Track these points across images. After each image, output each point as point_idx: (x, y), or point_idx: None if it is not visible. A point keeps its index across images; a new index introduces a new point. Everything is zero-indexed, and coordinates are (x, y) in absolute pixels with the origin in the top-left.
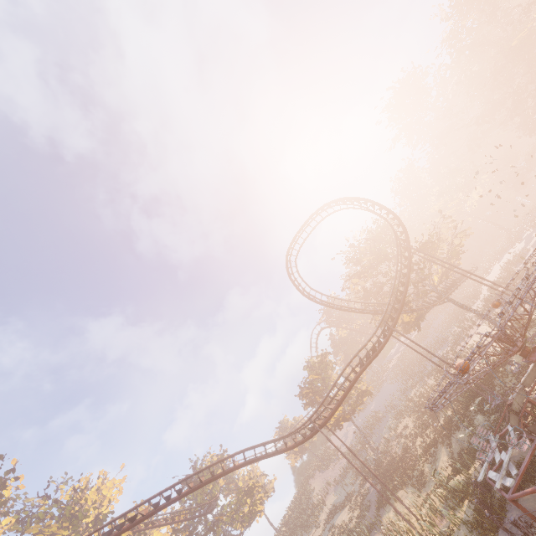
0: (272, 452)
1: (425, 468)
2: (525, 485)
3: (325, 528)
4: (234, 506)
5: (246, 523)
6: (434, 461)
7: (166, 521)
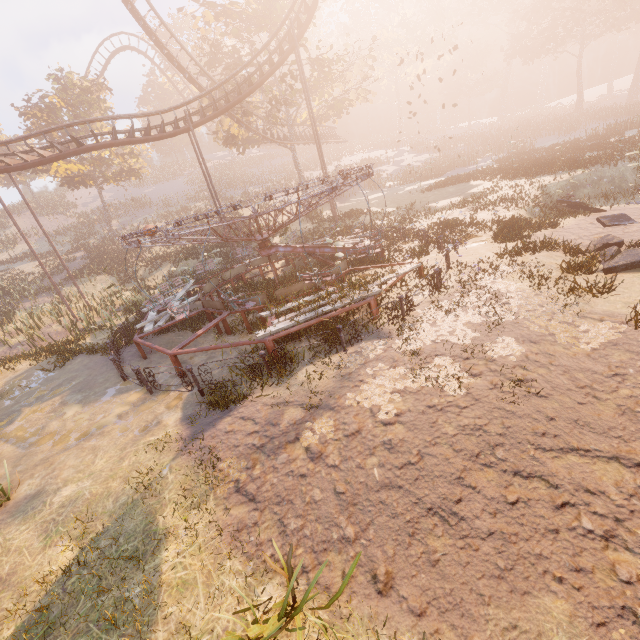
0: None
1: (140, 271)
2: (176, 328)
3: None
4: None
5: None
6: (154, 269)
7: None
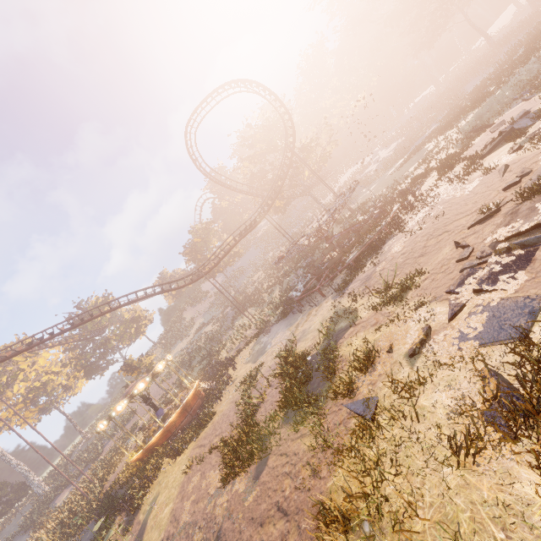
0: (168, 290)
1: (265, 297)
2: (306, 296)
3: (194, 336)
4: (123, 329)
5: (133, 339)
6: (271, 293)
7: (60, 343)
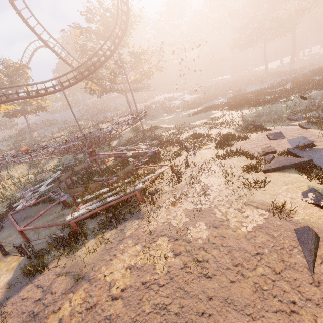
0: None
1: (42, 161)
2: (44, 201)
3: None
4: None
5: None
6: (50, 160)
7: None
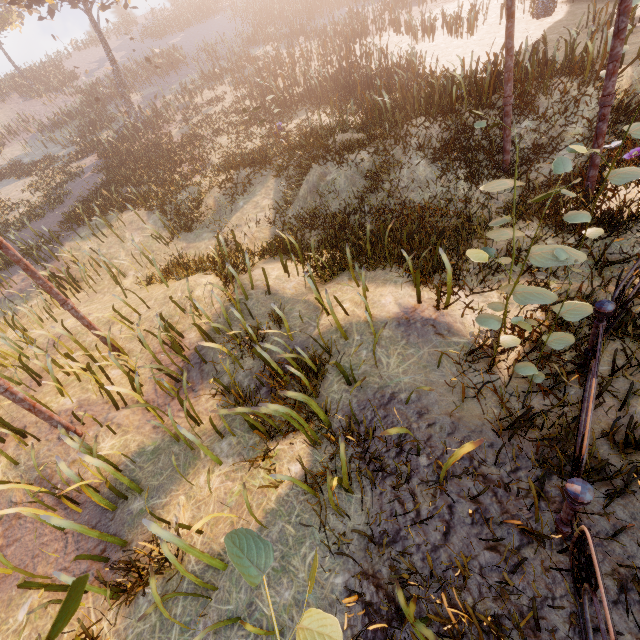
0: None
1: (208, 199)
2: None
3: None
4: None
5: None
6: (237, 194)
7: None
